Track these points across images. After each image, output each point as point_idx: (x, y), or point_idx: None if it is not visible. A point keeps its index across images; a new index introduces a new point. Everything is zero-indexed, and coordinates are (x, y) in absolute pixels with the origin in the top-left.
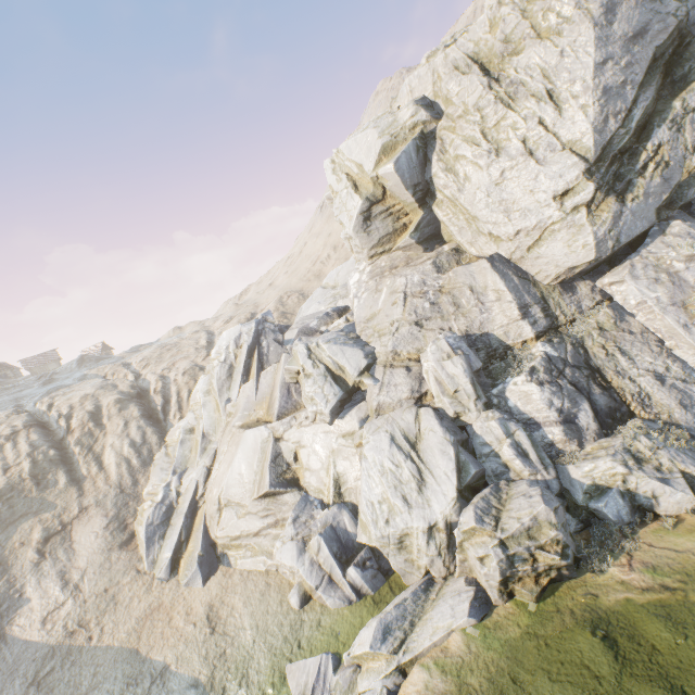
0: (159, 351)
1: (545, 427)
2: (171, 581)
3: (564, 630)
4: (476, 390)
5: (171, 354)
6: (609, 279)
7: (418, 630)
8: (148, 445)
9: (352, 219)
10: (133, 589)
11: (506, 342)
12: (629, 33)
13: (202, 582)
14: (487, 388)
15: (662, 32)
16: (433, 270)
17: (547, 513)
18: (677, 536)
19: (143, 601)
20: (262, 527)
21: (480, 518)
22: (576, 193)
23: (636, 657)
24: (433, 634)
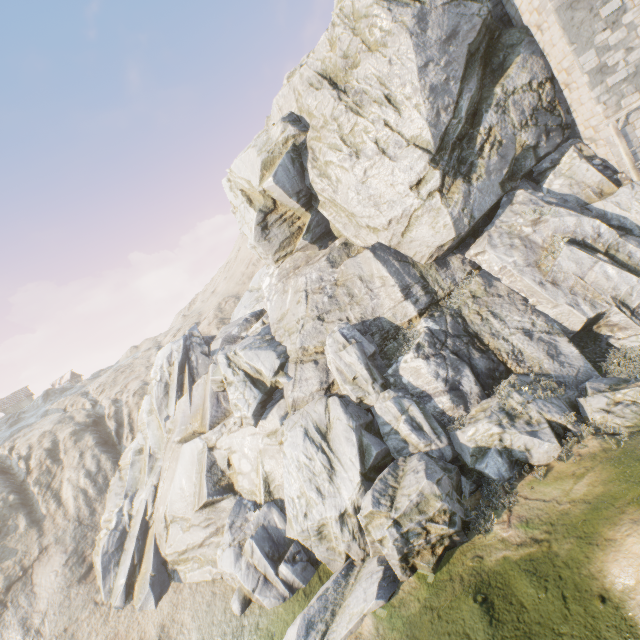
0: (113, 375)
1: (435, 397)
2: (126, 608)
3: (453, 599)
4: (372, 374)
5: (124, 376)
6: (474, 251)
7: (338, 619)
8: (103, 472)
9: (252, 231)
10: (91, 623)
11: (395, 323)
12: (442, 36)
13: (154, 603)
14: (383, 369)
15: (471, 31)
16: (328, 266)
17: (431, 486)
18: (546, 486)
19: (101, 633)
20: (205, 537)
21: (377, 501)
22: (427, 182)
23: (508, 618)
24: (349, 622)
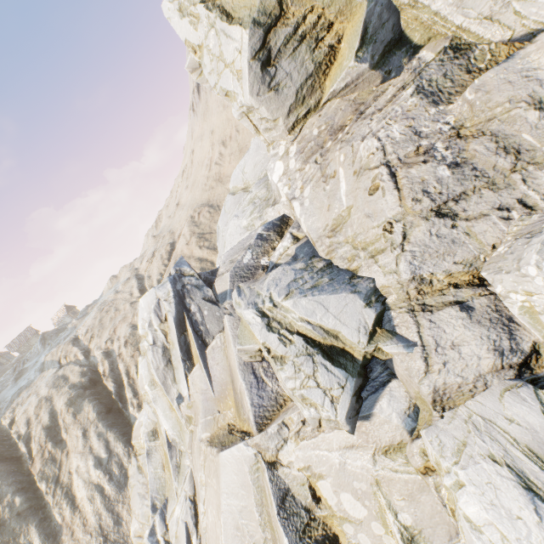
0: (99, 316)
1: None
2: None
3: None
4: None
5: (110, 317)
6: None
7: None
8: (115, 458)
9: (242, 75)
10: None
11: None
12: None
13: None
14: None
15: None
16: (424, 104)
17: None
18: None
19: None
20: None
21: None
22: None
23: None
24: None
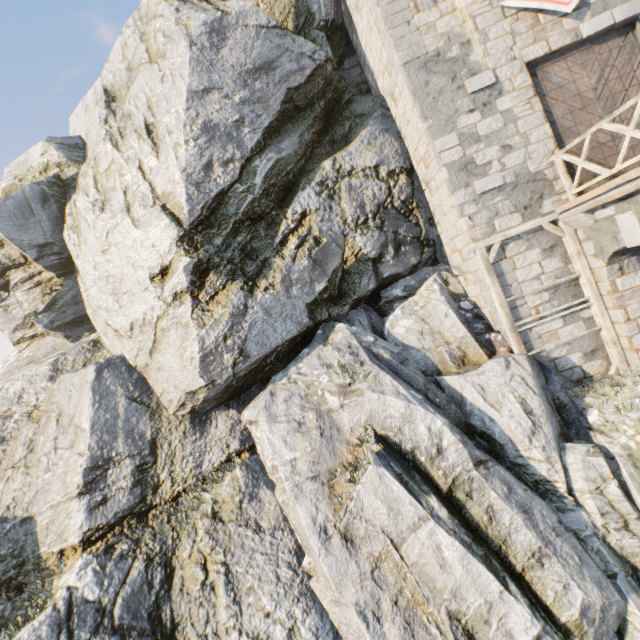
0: None
1: None
2: None
3: None
4: None
5: None
6: (248, 414)
7: None
8: None
9: None
10: None
11: (41, 547)
12: (248, 64)
13: None
14: None
15: (297, 72)
16: (47, 375)
17: None
18: None
19: None
20: None
21: None
22: (173, 273)
23: None
24: None
